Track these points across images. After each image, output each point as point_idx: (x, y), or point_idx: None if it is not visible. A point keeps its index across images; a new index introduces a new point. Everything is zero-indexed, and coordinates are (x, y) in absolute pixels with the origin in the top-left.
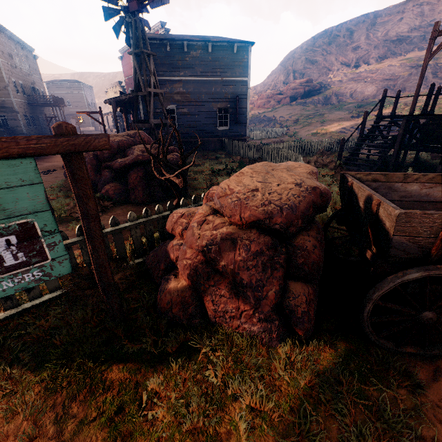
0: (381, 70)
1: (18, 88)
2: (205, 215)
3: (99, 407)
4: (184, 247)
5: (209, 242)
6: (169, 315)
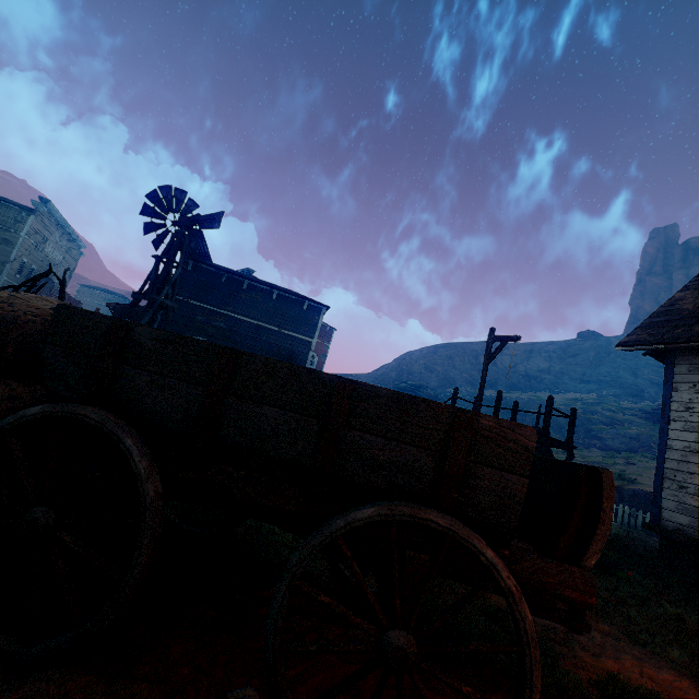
0: (508, 399)
1: (25, 270)
2: None
3: None
4: None
5: None
6: None
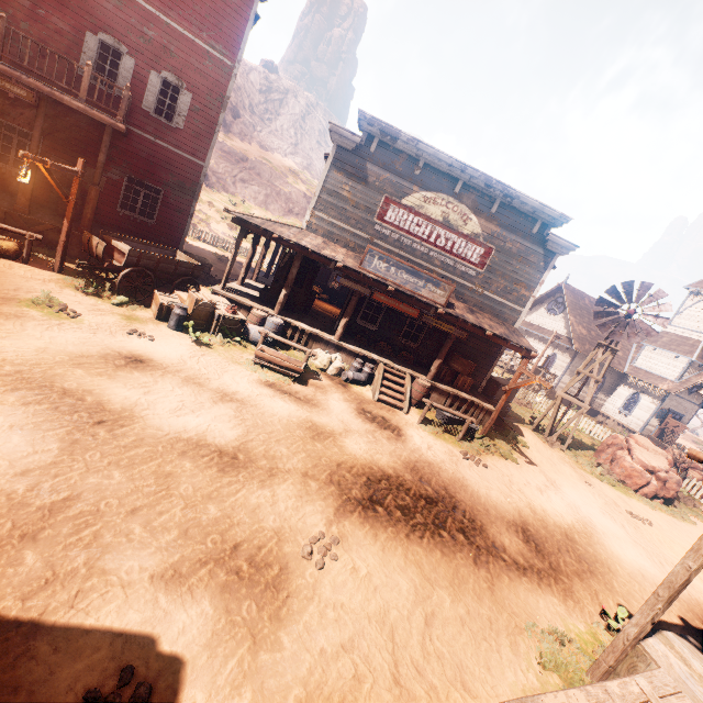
0: (252, 162)
1: None
2: None
3: None
4: None
5: None
6: None
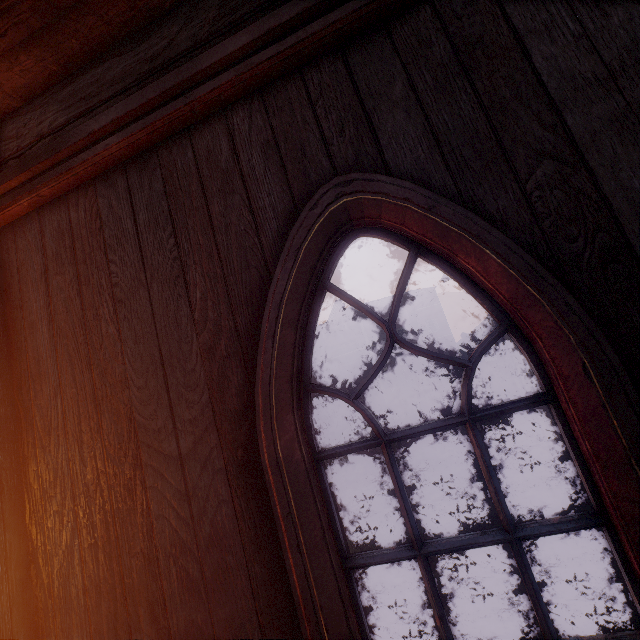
0: None
1: None
2: None
3: None
4: None
5: None
6: None
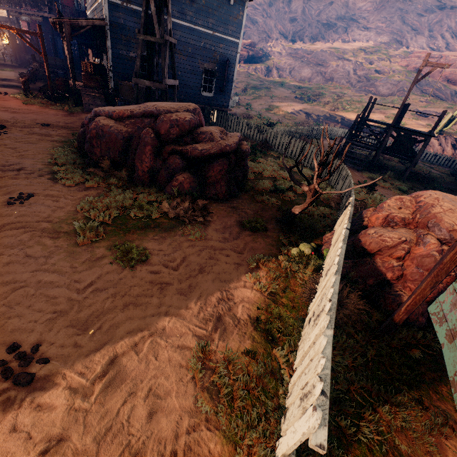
0: (315, 53)
1: None
2: (439, 245)
3: (451, 399)
4: (420, 270)
5: (455, 268)
6: (416, 323)
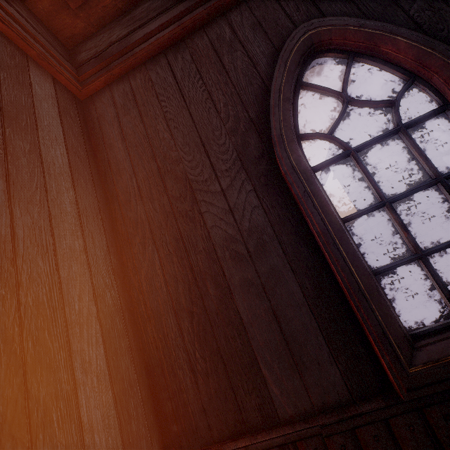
0: None
1: None
2: None
3: None
4: None
5: None
6: None
